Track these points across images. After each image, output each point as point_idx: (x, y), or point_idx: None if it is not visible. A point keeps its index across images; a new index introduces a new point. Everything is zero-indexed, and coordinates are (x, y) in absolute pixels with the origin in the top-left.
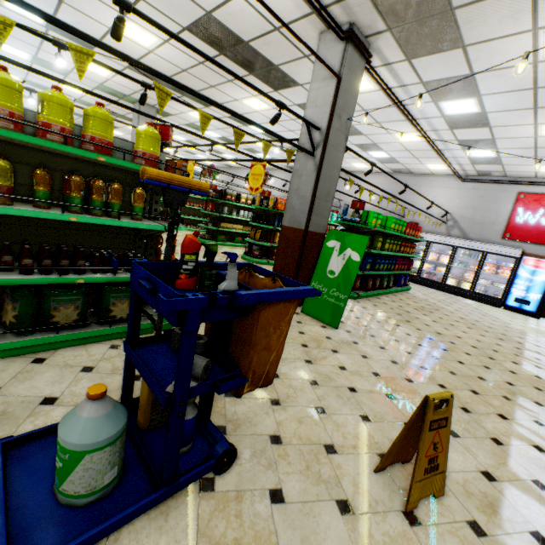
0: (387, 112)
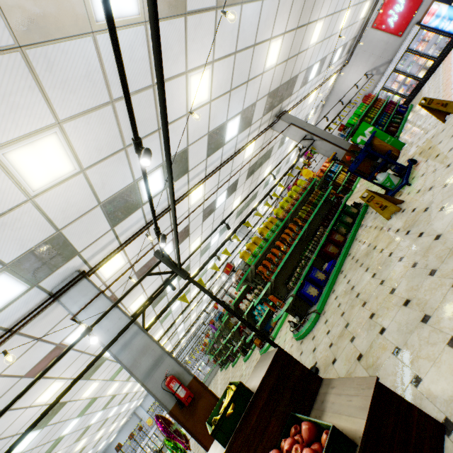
0: (299, 107)
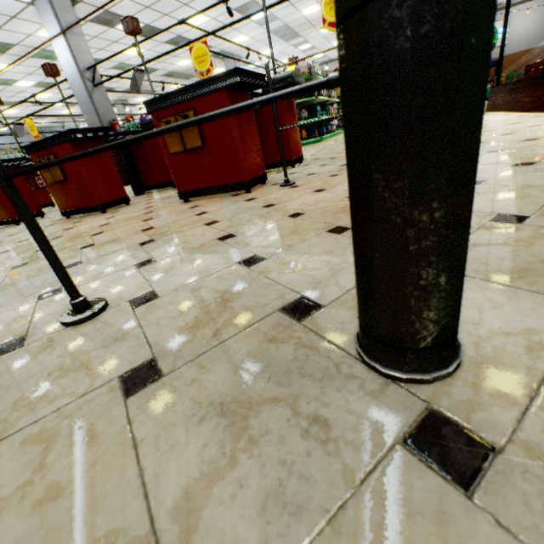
0: None
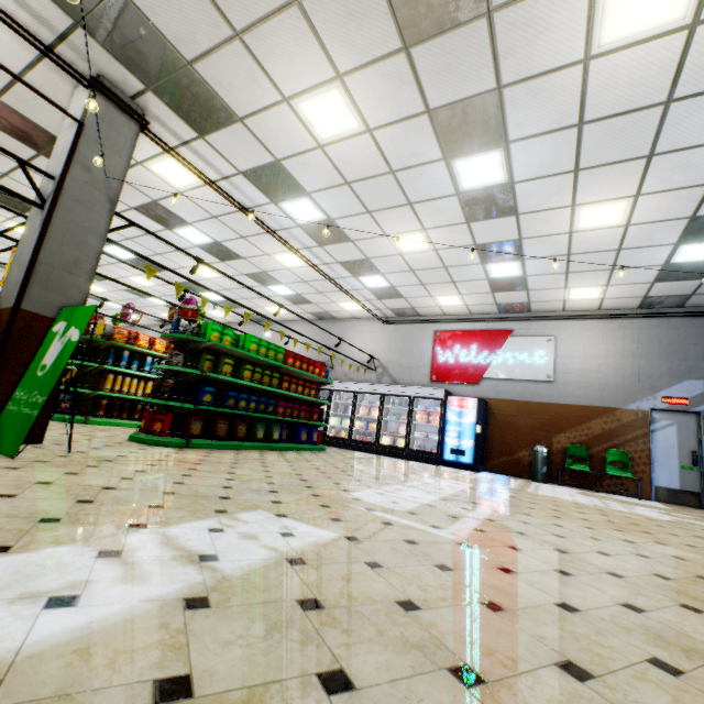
0: (241, 220)
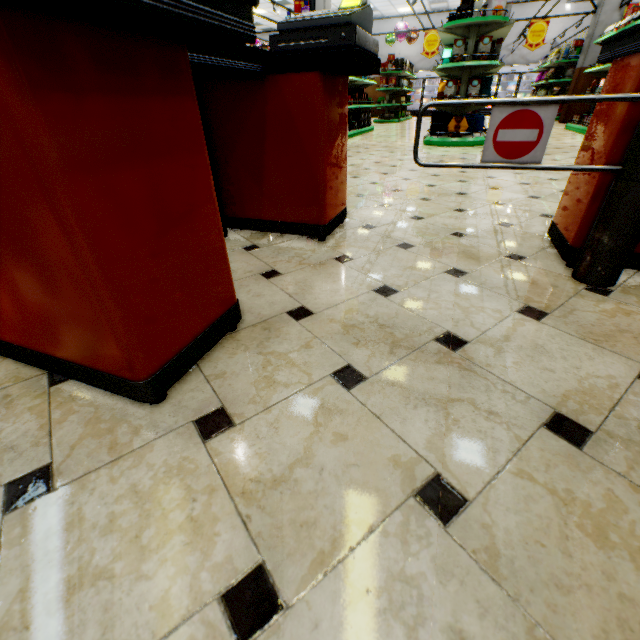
0: None
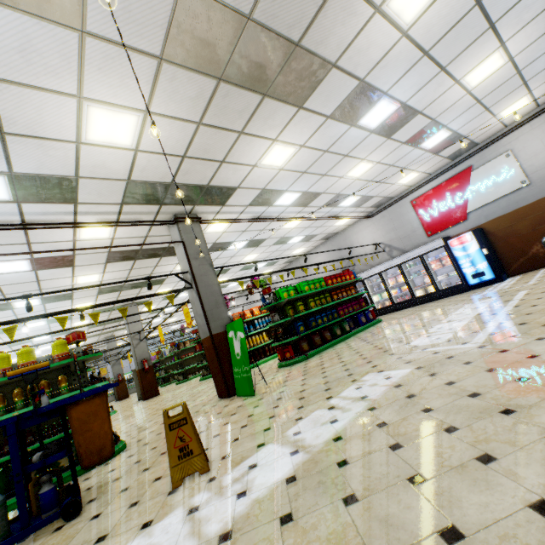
0: (257, 224)
